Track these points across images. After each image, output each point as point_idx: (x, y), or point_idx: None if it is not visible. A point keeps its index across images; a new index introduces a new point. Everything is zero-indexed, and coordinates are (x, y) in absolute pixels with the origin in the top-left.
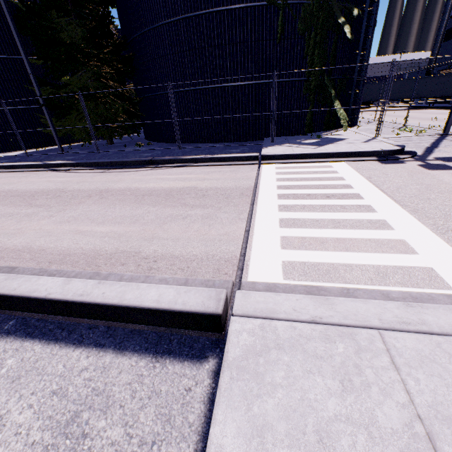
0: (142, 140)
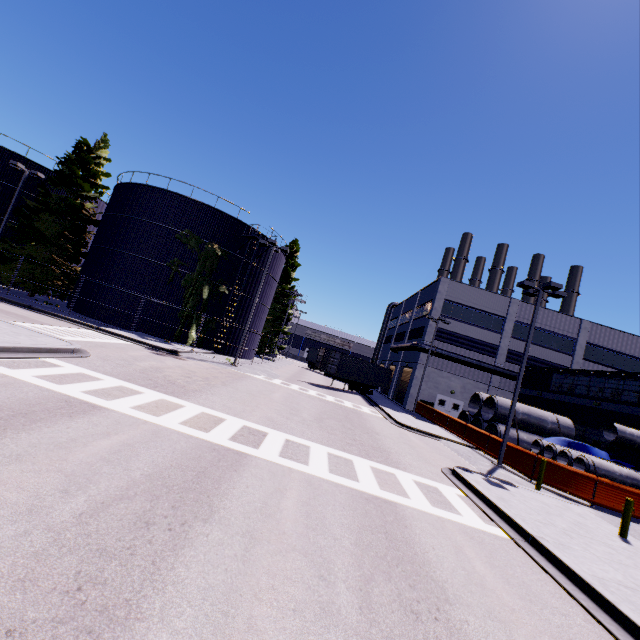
0: (63, 305)
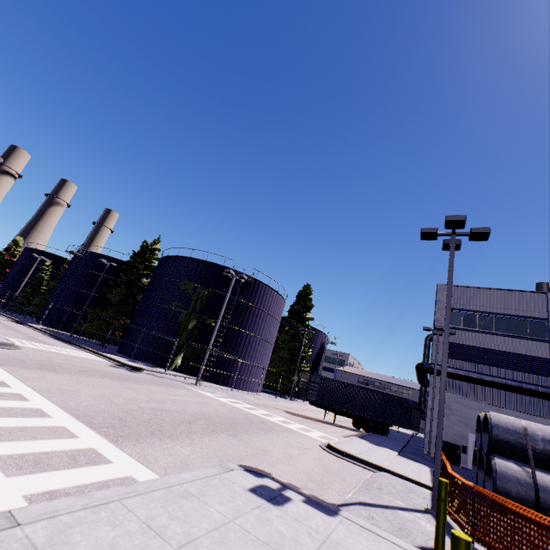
0: None
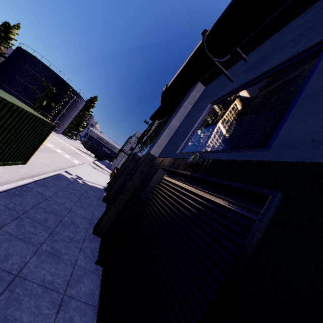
0: None
